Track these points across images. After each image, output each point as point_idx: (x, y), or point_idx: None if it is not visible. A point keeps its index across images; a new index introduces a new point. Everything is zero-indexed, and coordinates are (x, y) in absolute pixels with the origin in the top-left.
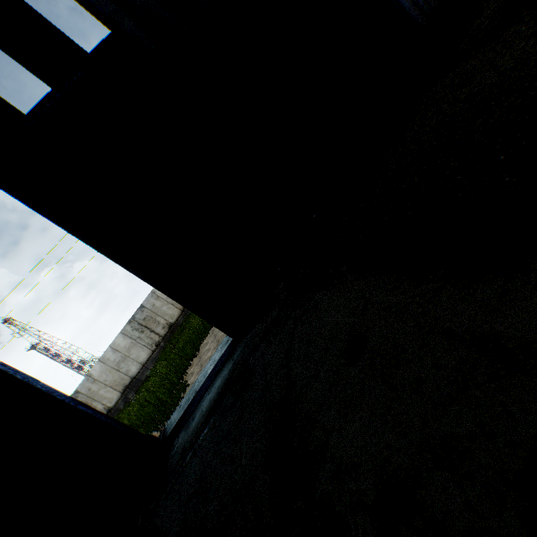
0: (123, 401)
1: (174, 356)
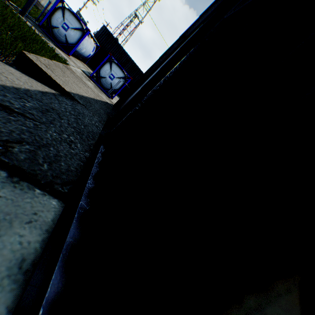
0: None
1: None
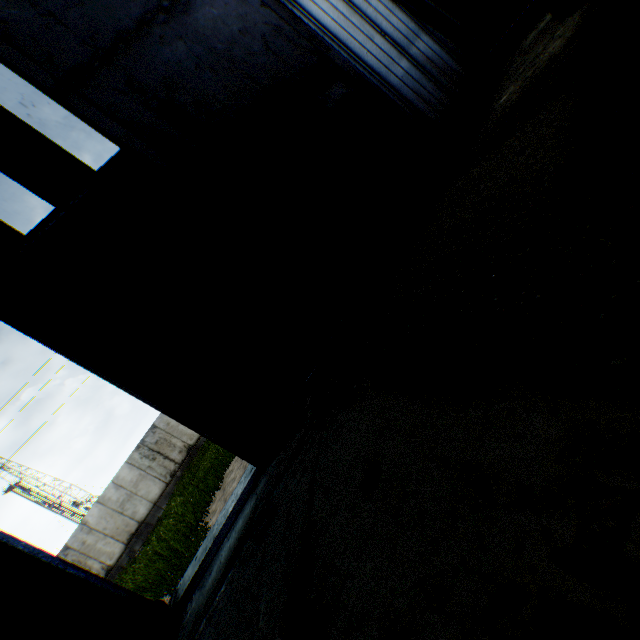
0: (128, 555)
1: (192, 489)
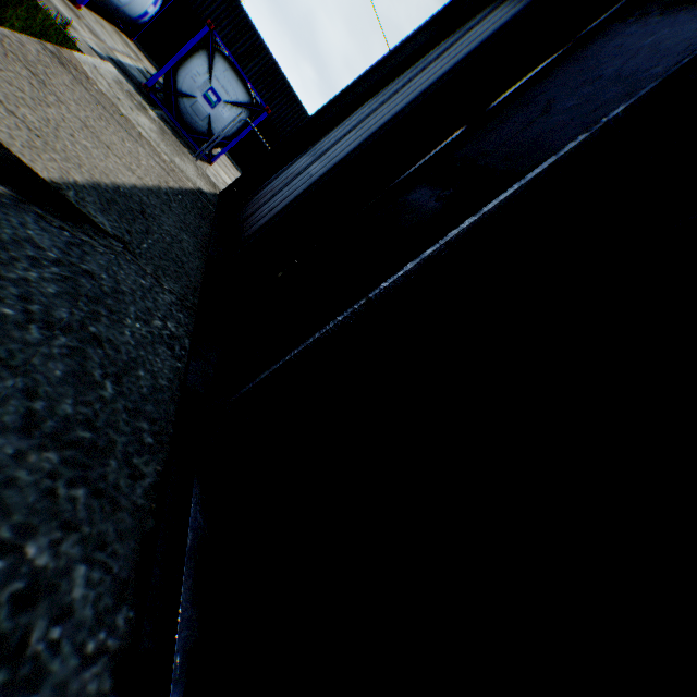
0: None
1: None
